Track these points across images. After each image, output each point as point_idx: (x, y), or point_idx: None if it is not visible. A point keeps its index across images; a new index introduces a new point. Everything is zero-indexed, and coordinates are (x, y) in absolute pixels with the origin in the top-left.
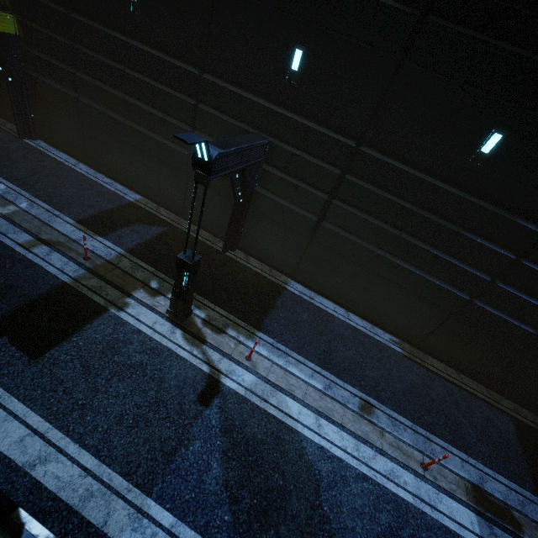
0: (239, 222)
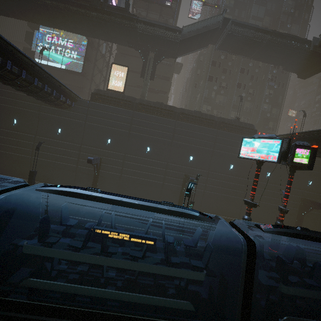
0: None
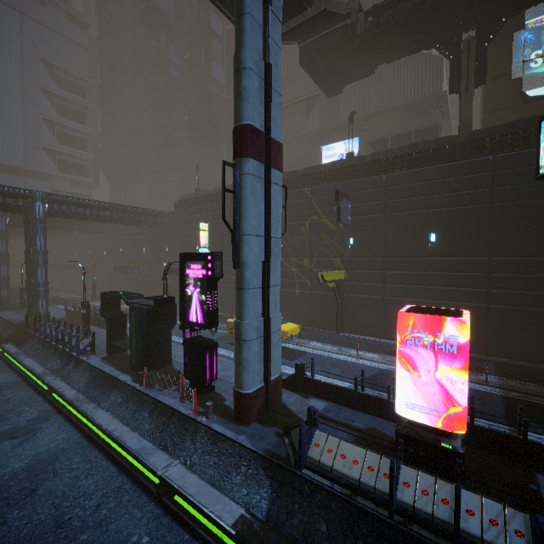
0: None
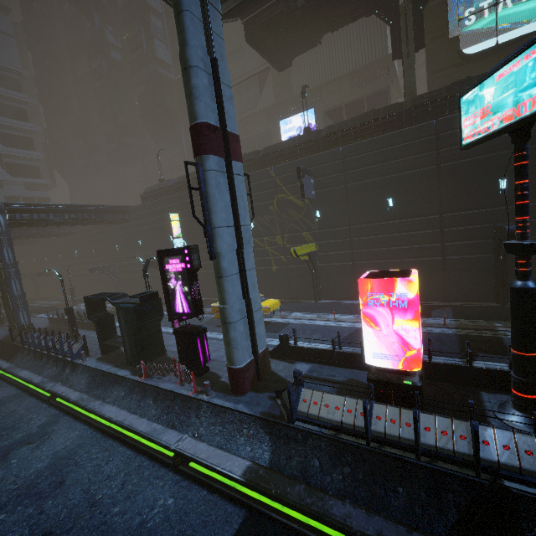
0: (505, 279)
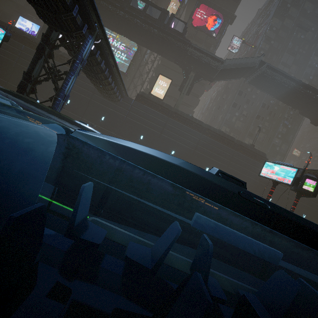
0: None
